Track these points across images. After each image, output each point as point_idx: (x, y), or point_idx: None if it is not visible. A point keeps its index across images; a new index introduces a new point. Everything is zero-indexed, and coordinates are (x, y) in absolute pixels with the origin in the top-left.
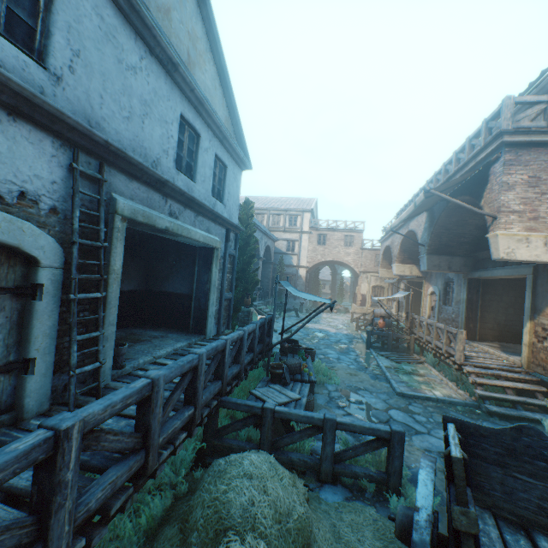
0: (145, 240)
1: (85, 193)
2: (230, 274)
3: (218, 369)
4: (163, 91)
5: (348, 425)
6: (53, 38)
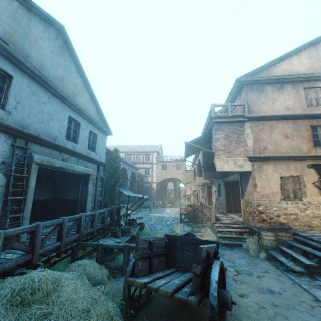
0: (54, 172)
1: (18, 154)
2: (101, 187)
3: (78, 228)
4: (60, 108)
5: (134, 246)
6: (9, 99)
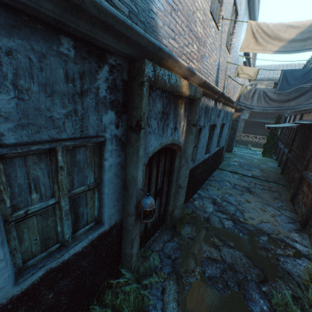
0: None
1: None
2: None
3: None
4: None
5: None
6: None
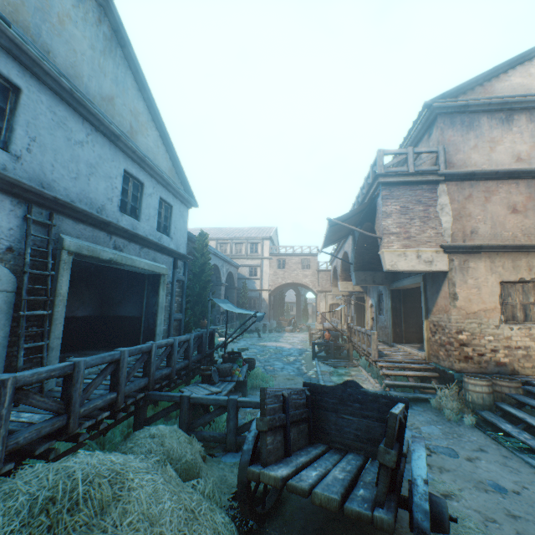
0: (100, 271)
1: (36, 235)
2: (180, 297)
3: (146, 368)
4: (108, 155)
5: (245, 402)
6: (16, 132)
